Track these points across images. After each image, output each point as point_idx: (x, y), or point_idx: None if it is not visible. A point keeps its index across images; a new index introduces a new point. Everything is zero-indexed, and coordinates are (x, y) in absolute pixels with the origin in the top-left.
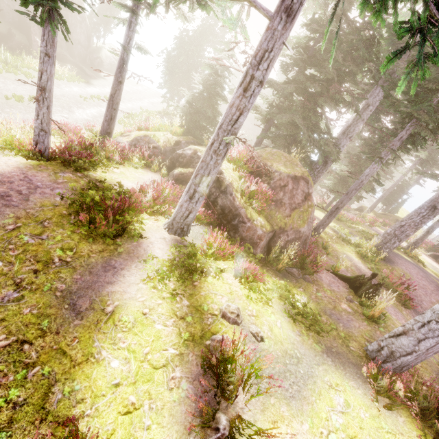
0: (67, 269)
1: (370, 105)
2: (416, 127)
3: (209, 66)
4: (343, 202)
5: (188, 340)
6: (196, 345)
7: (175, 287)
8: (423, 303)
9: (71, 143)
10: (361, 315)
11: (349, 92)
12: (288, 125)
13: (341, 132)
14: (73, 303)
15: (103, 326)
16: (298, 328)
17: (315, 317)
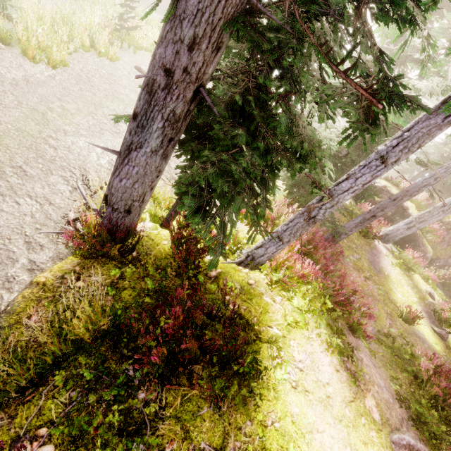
0: (363, 250)
1: None
2: None
3: None
4: None
5: (420, 298)
6: (423, 301)
7: (403, 273)
8: None
9: None
10: None
11: None
12: None
13: None
14: (374, 266)
15: (388, 280)
16: None
17: None
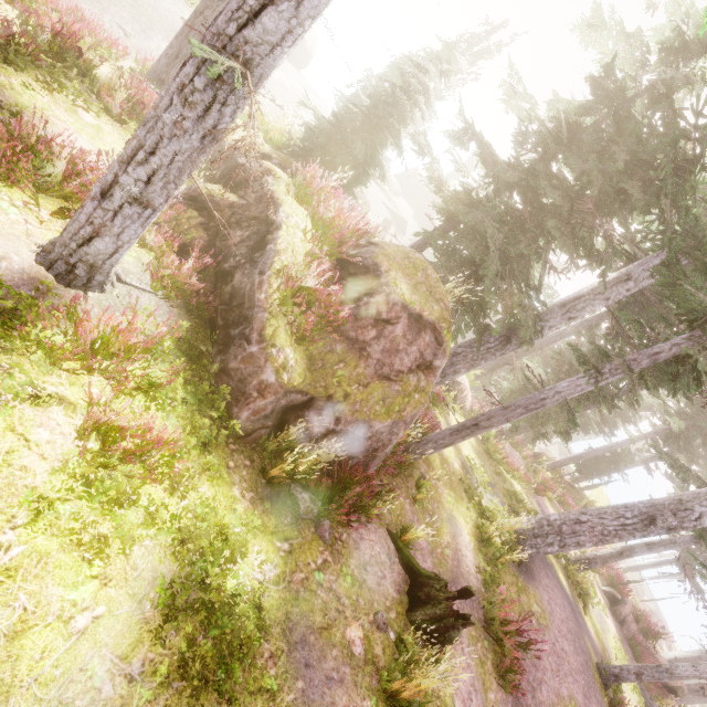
0: None
1: (632, 280)
2: (696, 346)
3: (401, 72)
4: (493, 419)
5: None
6: None
7: None
8: (542, 689)
9: (27, 16)
10: (377, 675)
11: (607, 234)
12: (478, 240)
13: (560, 301)
14: None
15: None
16: (153, 653)
17: (243, 636)
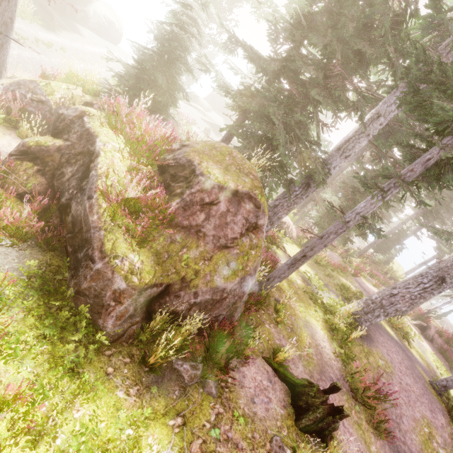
0: None
1: (382, 116)
2: (452, 149)
3: (173, 14)
4: (315, 248)
5: None
6: None
7: None
8: (403, 421)
9: None
10: None
11: (355, 87)
12: (265, 121)
13: (335, 146)
14: None
15: None
16: None
17: None
